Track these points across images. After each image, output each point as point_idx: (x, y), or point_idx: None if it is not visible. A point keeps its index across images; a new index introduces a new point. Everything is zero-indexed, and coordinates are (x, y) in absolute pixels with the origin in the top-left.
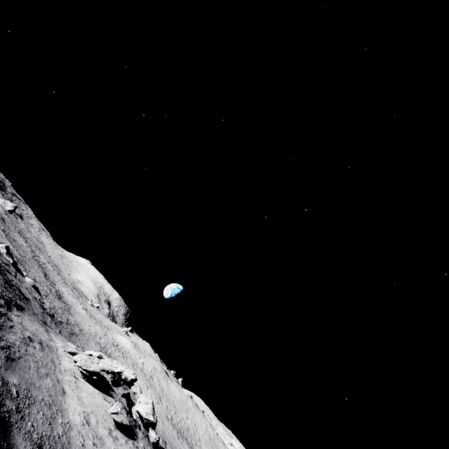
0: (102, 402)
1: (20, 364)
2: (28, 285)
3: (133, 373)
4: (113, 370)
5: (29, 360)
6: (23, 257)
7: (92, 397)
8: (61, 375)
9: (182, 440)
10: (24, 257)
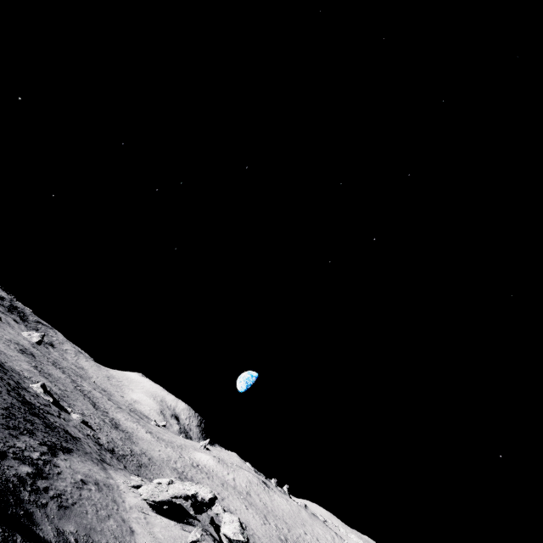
0: (181, 533)
1: (75, 510)
2: (76, 422)
3: (210, 491)
4: (186, 493)
5: (85, 504)
6: (64, 391)
7: (167, 530)
8: (126, 514)
9: None
10: (65, 390)
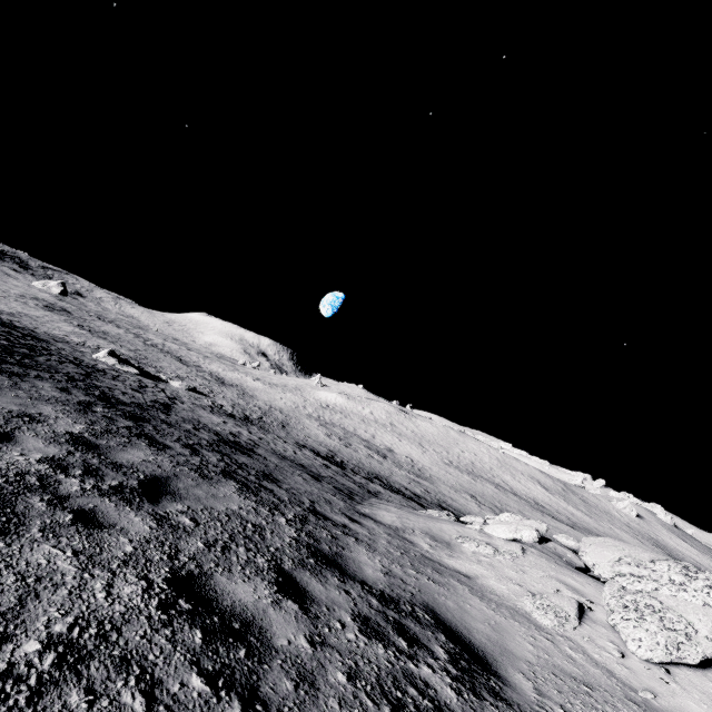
0: None
1: None
2: (183, 392)
3: None
4: None
5: None
6: (136, 351)
7: None
8: None
9: (479, 481)
10: (137, 350)
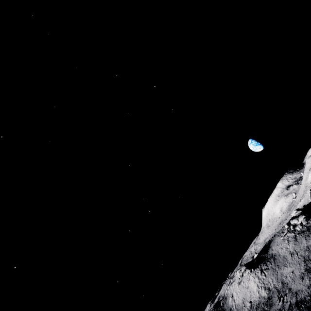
0: None
1: None
2: None
3: (309, 190)
4: (309, 193)
5: None
6: None
7: None
8: None
9: None
10: None
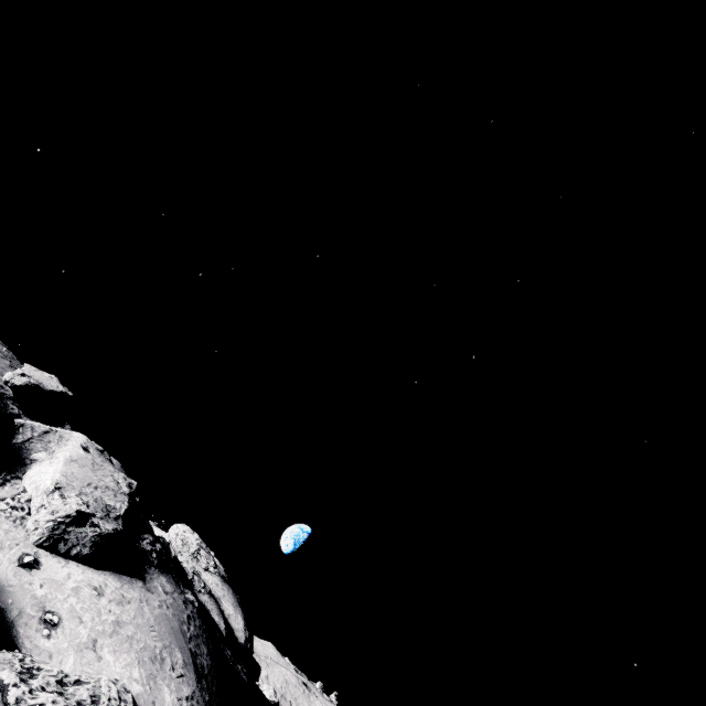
0: None
1: None
2: None
3: None
4: None
5: None
6: None
7: None
8: None
9: None
10: None
